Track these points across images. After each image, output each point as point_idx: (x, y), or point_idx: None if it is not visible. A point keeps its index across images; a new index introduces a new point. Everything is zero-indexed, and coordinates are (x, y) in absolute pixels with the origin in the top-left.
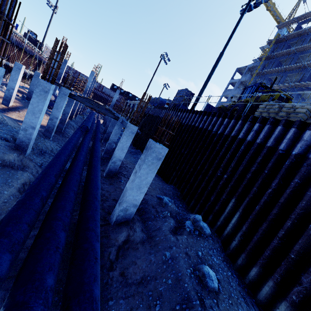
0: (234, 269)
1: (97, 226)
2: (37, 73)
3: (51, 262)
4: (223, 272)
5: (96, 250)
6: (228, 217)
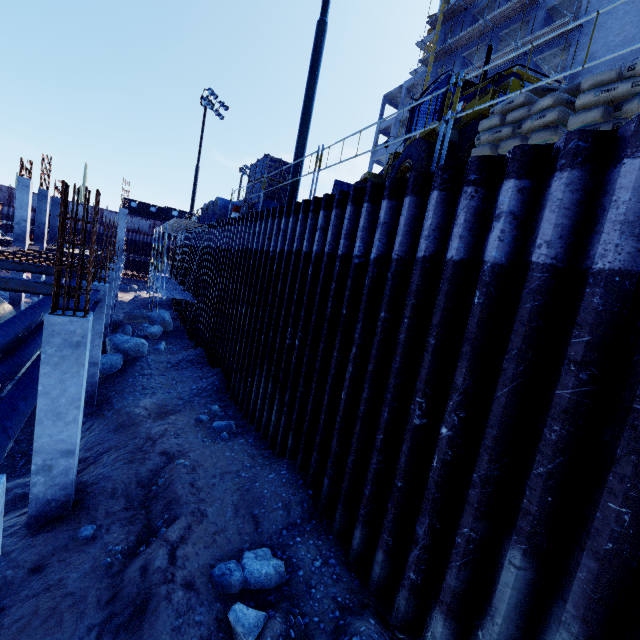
0: None
1: None
2: None
3: None
4: None
5: None
6: (515, 638)
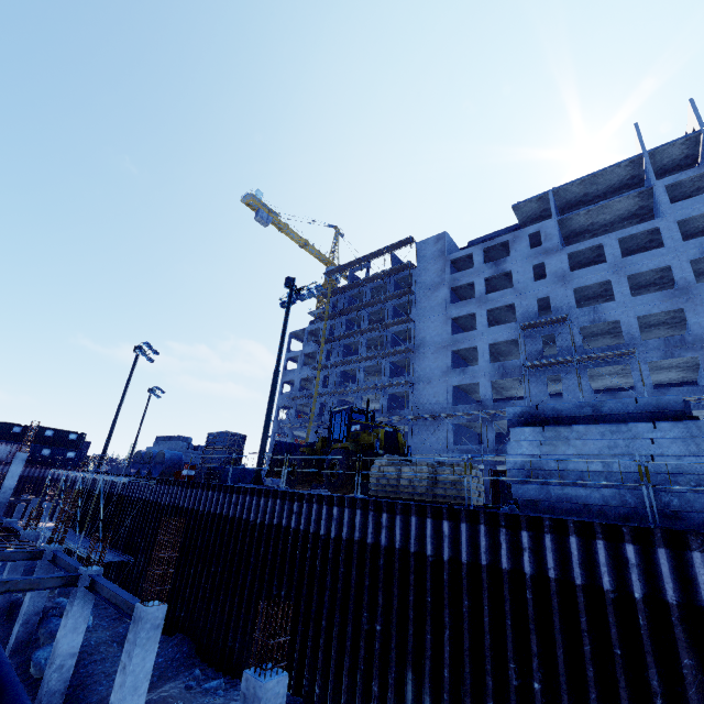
0: None
1: None
2: None
3: None
4: None
5: None
6: None
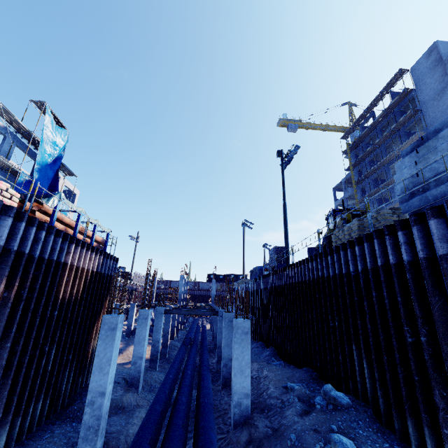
0: (398, 441)
1: (211, 422)
2: (132, 304)
3: (176, 445)
4: (374, 444)
5: (212, 437)
6: (362, 372)
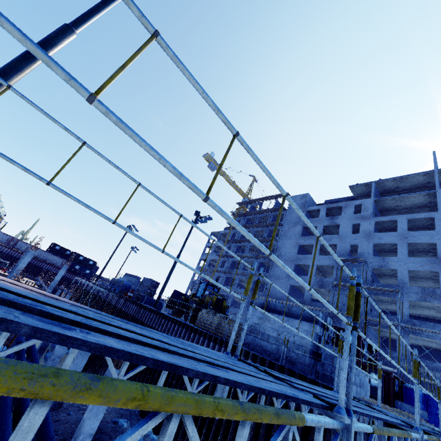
0: None
1: None
2: None
3: None
4: None
5: None
6: None
